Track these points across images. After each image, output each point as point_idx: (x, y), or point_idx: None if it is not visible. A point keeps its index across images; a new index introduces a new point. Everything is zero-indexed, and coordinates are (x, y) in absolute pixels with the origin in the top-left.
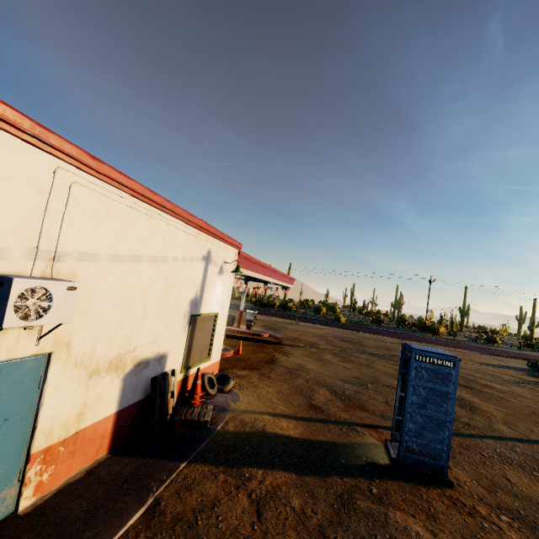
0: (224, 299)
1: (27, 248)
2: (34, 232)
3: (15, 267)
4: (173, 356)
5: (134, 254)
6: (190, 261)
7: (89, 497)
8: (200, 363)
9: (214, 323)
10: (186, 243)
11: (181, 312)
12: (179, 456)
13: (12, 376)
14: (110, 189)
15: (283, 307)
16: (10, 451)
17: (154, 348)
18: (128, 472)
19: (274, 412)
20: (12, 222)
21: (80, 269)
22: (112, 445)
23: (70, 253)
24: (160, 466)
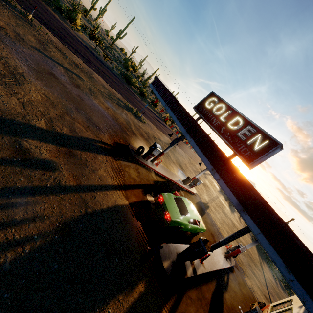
0: None
1: None
2: None
3: None
4: None
5: None
6: None
7: None
8: None
9: None
10: None
11: None
12: None
13: None
14: None
15: (142, 94)
16: None
17: None
18: None
19: None
20: None
21: None
22: None
23: None
24: None
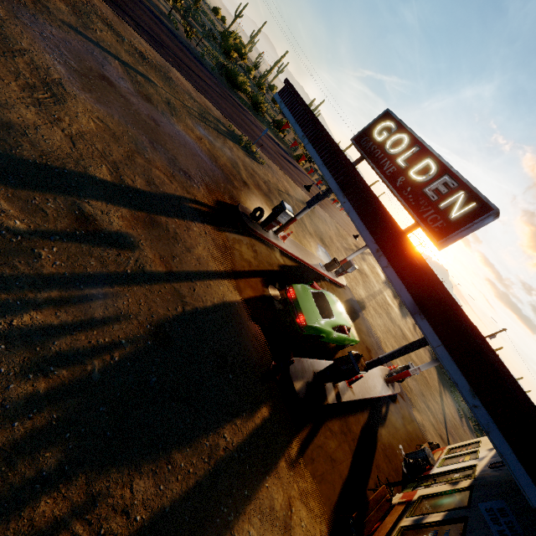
0: None
1: None
2: None
3: None
4: None
5: None
6: None
7: None
8: None
9: None
10: None
11: None
12: None
13: None
14: None
15: (256, 106)
16: None
17: None
18: None
19: None
20: None
21: None
22: None
23: None
24: None
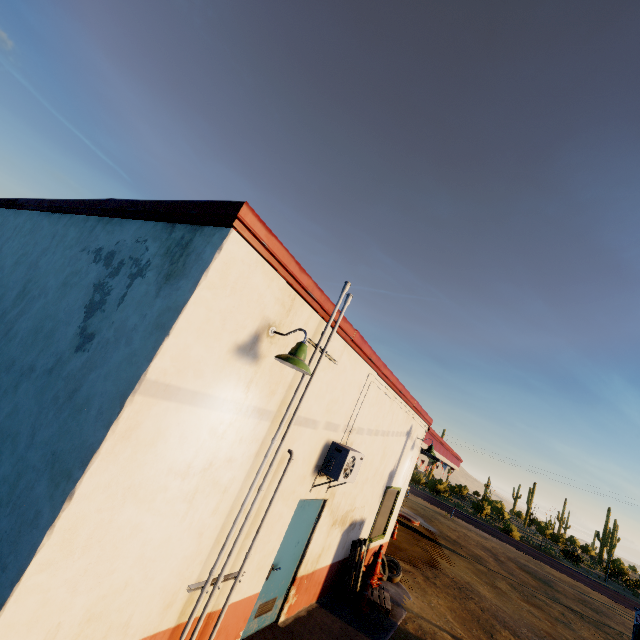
0: (407, 474)
1: (344, 425)
2: (349, 414)
3: (338, 436)
4: (367, 524)
5: (376, 429)
6: (399, 435)
7: (318, 637)
8: (377, 538)
9: (395, 498)
10: (401, 420)
11: (382, 482)
12: (373, 636)
13: (310, 511)
14: (382, 382)
15: (430, 487)
16: (290, 568)
17: (361, 512)
18: (337, 630)
19: (452, 632)
20: (346, 409)
21: (355, 439)
22: (319, 596)
23: (355, 427)
24: (360, 638)
